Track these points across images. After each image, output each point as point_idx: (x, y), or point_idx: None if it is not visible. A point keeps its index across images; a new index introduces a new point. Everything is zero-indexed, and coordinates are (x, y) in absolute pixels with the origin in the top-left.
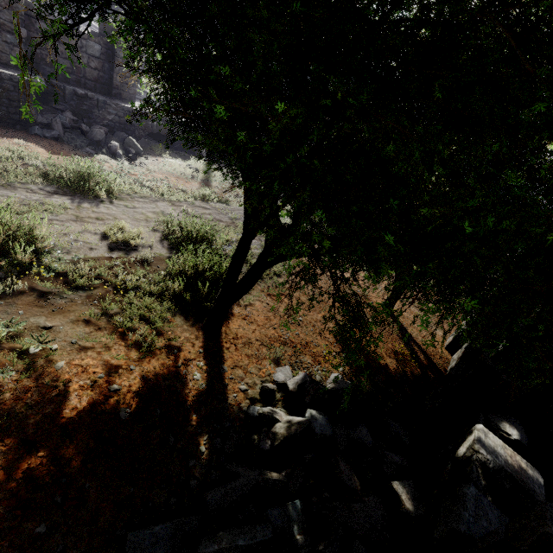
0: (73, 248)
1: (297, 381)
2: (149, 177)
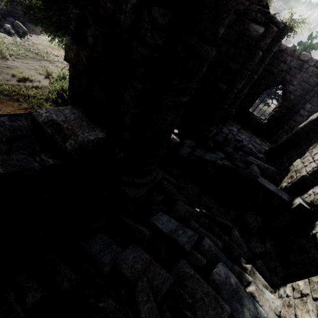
0: None
1: None
2: (34, 47)
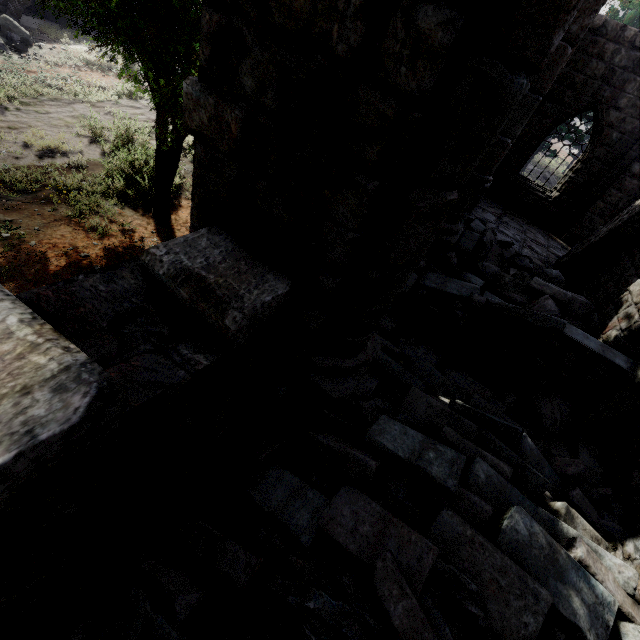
0: None
1: None
2: (52, 74)
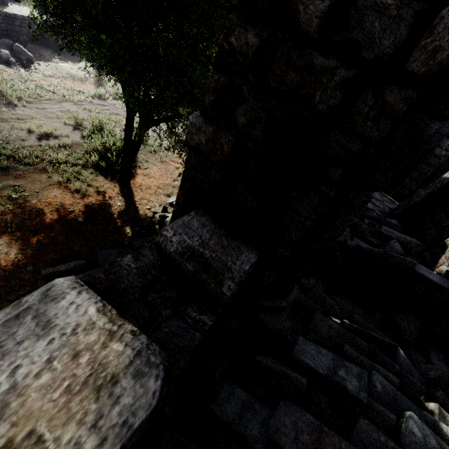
0: (9, 140)
1: None
2: (47, 82)
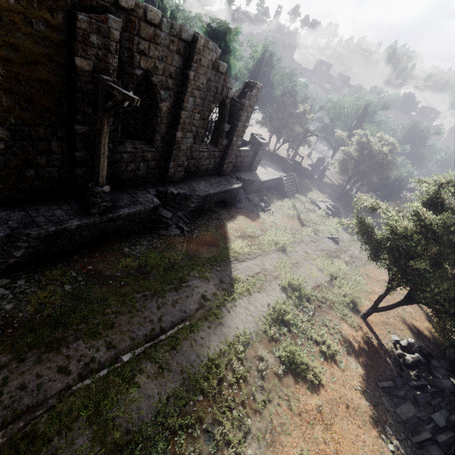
0: (307, 283)
1: (405, 342)
2: (282, 223)
